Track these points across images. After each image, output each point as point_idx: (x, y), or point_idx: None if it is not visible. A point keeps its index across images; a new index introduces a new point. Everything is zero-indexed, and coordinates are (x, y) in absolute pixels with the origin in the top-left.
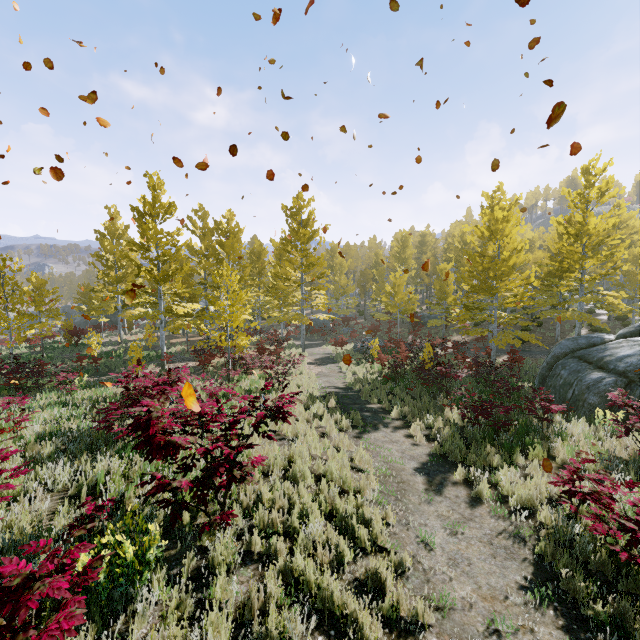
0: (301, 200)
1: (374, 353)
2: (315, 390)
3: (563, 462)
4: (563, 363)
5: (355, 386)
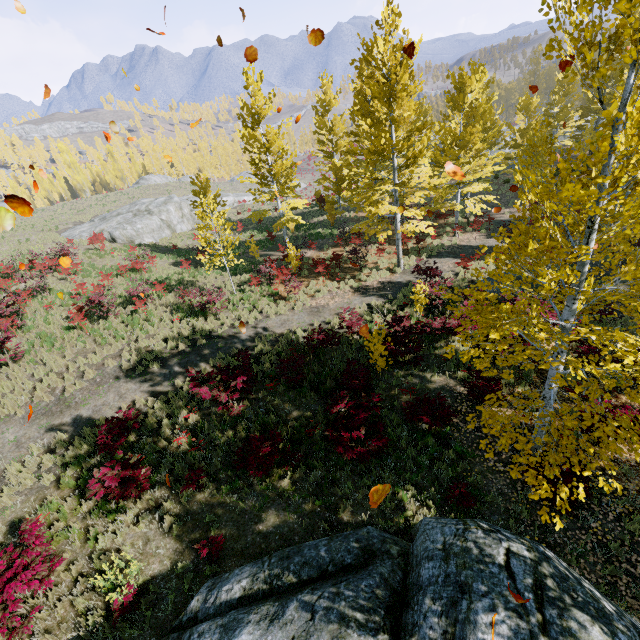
0: (384, 22)
1: (419, 304)
2: (218, 328)
3: (51, 502)
4: (348, 535)
5: (257, 340)
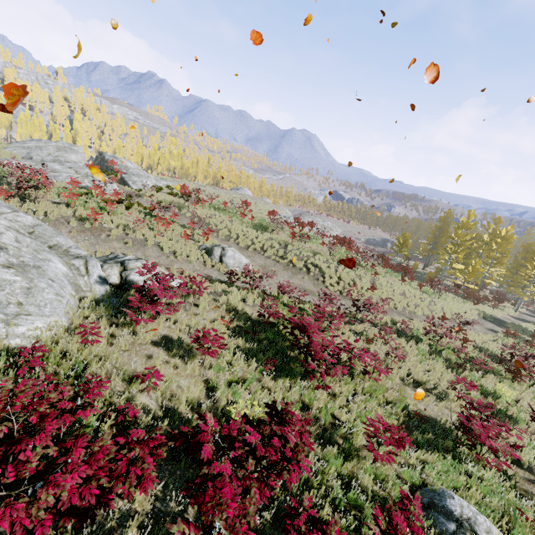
0: None
1: None
2: (488, 312)
3: None
4: None
5: (511, 323)
